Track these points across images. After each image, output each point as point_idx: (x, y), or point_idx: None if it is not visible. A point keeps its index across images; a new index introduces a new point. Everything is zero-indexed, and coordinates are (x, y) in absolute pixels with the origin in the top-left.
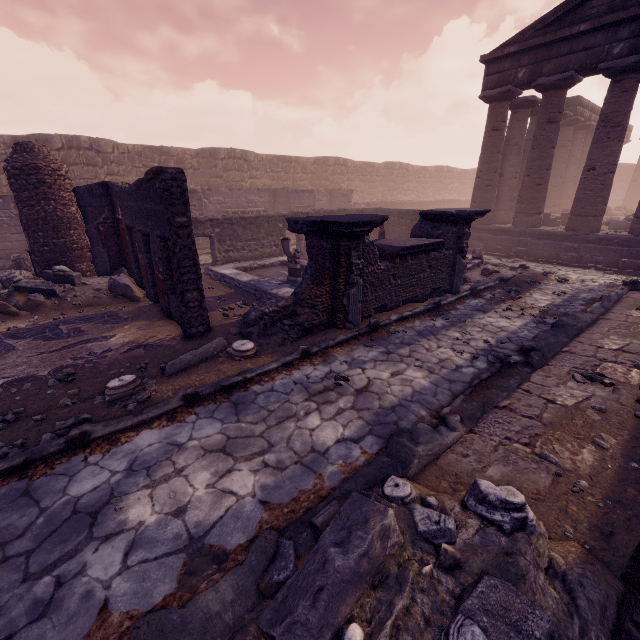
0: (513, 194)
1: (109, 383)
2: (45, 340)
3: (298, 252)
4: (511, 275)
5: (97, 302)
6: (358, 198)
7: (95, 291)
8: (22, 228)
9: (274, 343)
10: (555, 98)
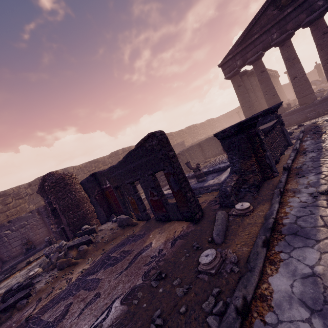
0: (259, 107)
1: (202, 261)
2: (112, 265)
3: (199, 164)
4: (302, 129)
5: (116, 235)
6: None
7: (110, 230)
8: (60, 213)
9: (250, 200)
10: (259, 63)
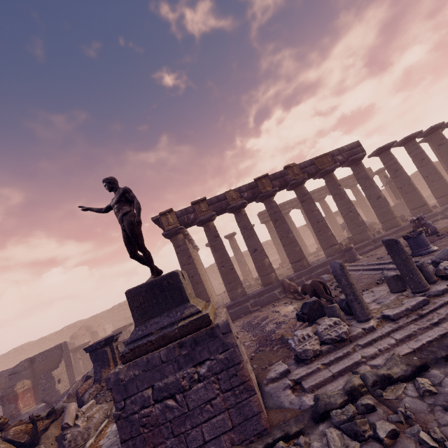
0: None
1: None
2: None
3: None
4: None
5: None
6: (238, 273)
7: None
8: None
9: None
10: None
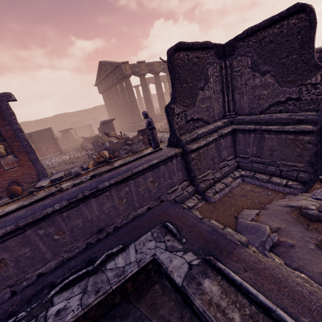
0: None
1: None
2: None
3: None
4: None
5: None
6: None
7: None
8: None
9: None
10: (106, 93)
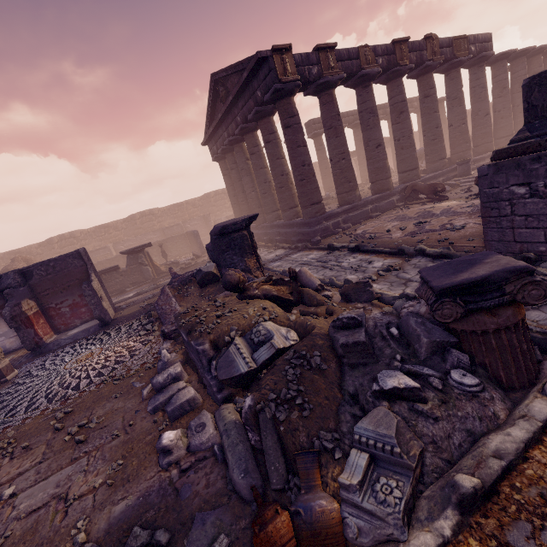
0: None
1: None
2: None
3: None
4: (194, 263)
5: None
6: None
7: None
8: None
9: None
10: (228, 158)
